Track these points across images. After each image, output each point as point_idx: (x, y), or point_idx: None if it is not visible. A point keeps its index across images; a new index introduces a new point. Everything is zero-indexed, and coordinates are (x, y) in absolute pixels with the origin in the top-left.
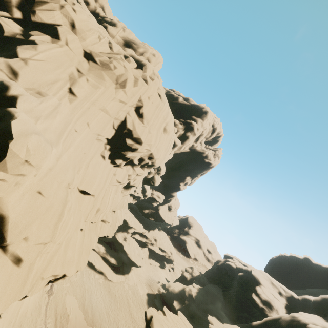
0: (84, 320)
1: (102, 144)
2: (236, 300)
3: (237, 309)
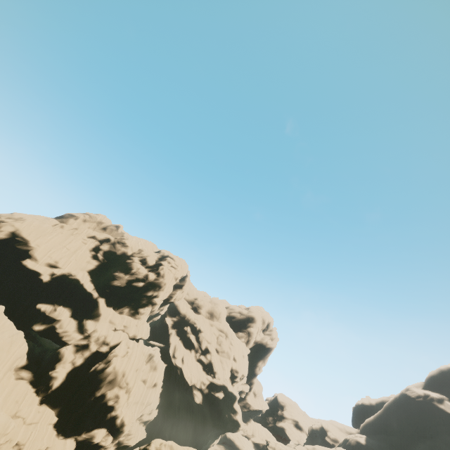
0: None
1: (229, 380)
2: None
3: None
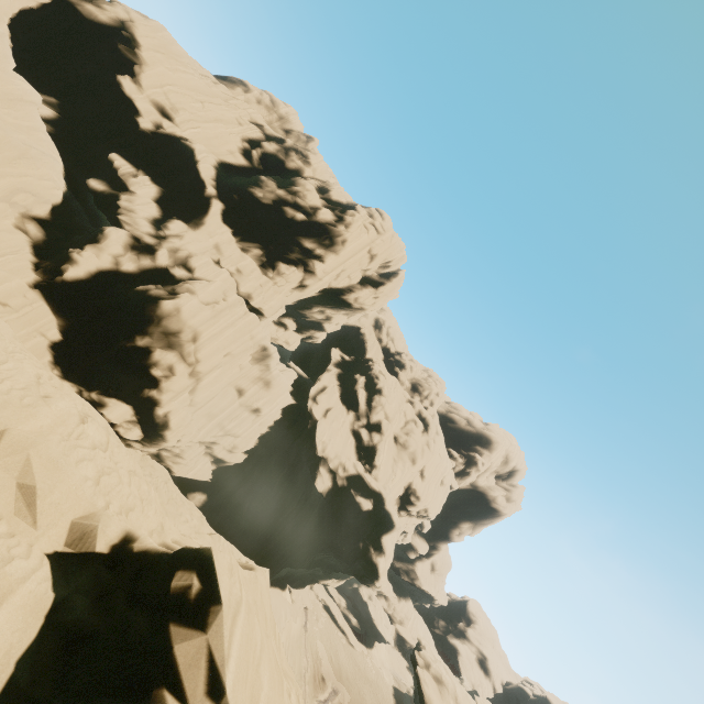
0: (333, 672)
1: (396, 499)
2: None
3: None
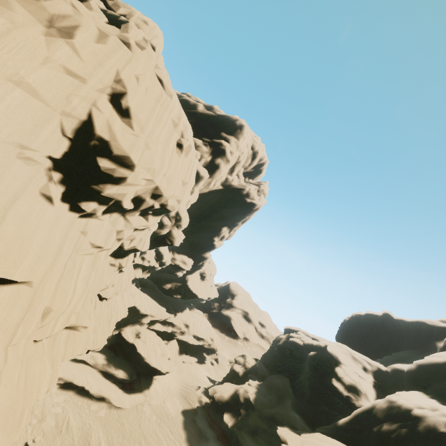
0: None
1: (41, 169)
2: (309, 391)
3: (313, 404)
